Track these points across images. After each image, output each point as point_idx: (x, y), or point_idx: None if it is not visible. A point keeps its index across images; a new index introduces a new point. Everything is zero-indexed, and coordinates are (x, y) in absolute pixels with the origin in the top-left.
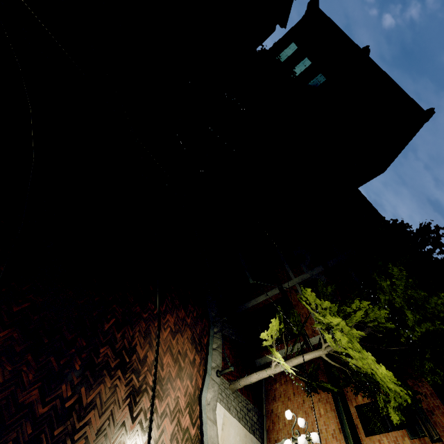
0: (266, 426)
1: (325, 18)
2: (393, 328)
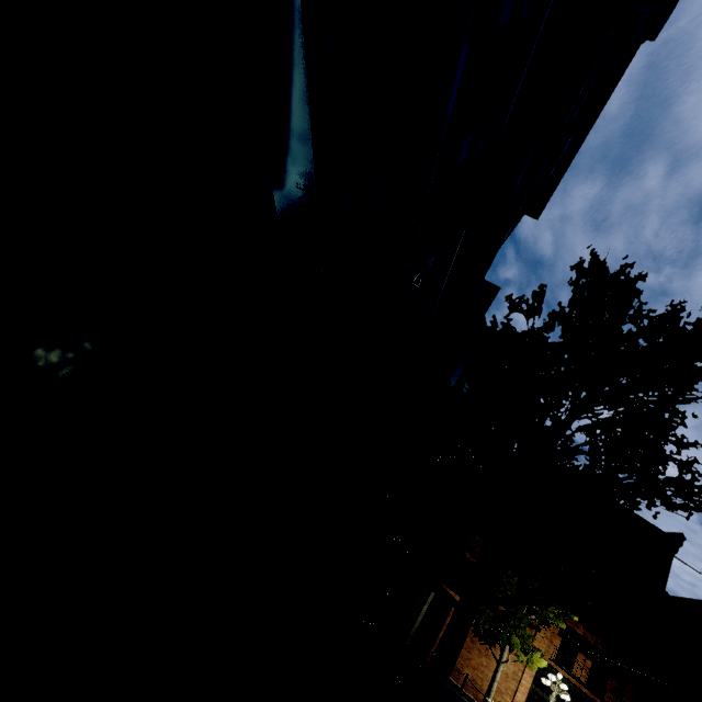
0: (471, 696)
1: None
2: None
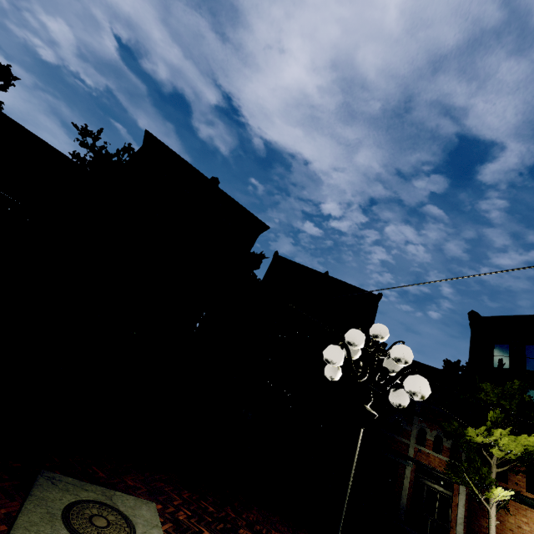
0: None
1: (291, 261)
2: (504, 415)
